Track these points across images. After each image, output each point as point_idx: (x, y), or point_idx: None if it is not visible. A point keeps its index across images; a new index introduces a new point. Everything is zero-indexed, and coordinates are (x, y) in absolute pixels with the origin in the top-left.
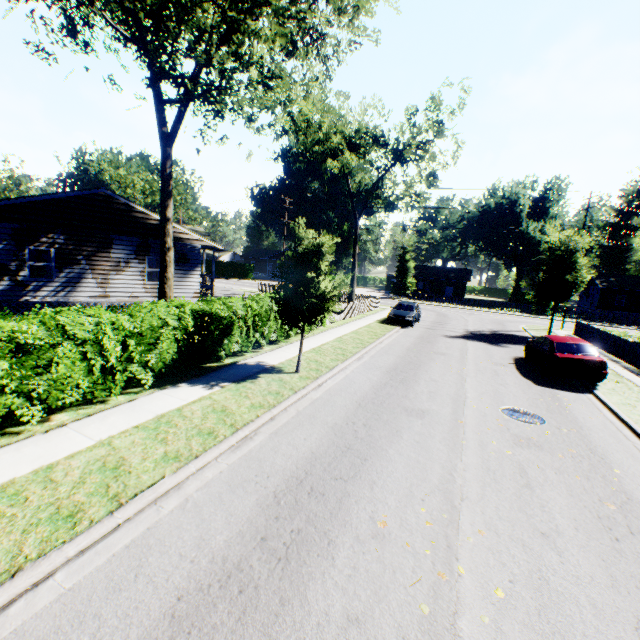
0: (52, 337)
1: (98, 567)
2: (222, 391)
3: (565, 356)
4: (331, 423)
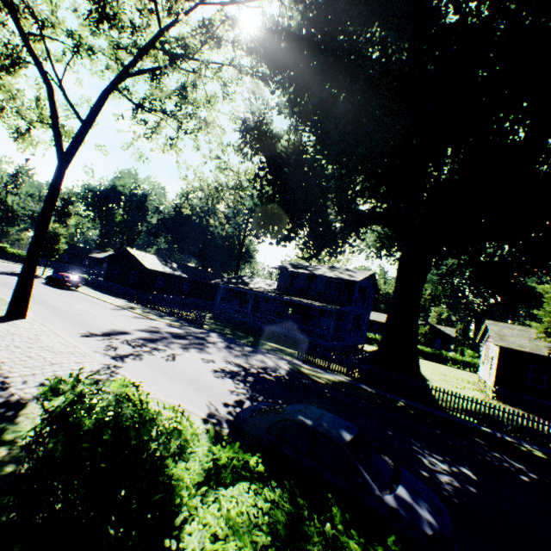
0: None
1: None
2: None
3: (70, 280)
4: None
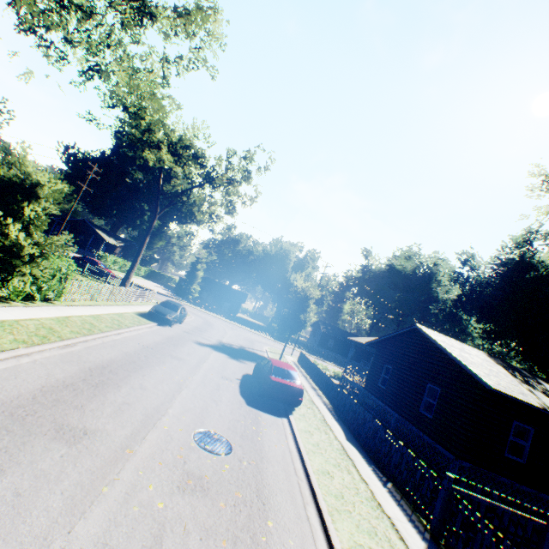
0: None
1: None
2: None
3: (277, 380)
4: None
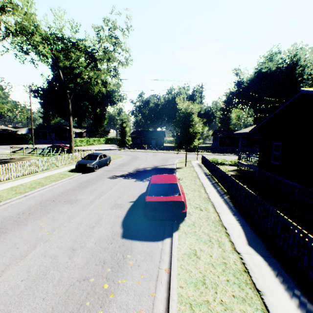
0: None
1: None
2: None
3: (151, 200)
4: None
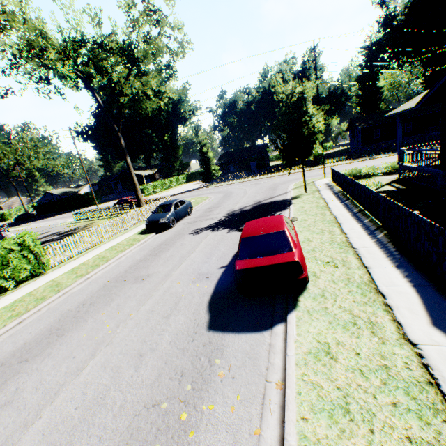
0: None
1: None
2: None
3: (244, 266)
4: None
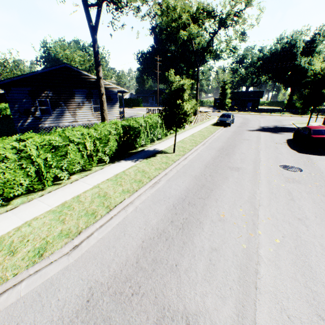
0: (65, 142)
1: (109, 231)
2: (140, 163)
3: (317, 137)
4: (193, 175)
